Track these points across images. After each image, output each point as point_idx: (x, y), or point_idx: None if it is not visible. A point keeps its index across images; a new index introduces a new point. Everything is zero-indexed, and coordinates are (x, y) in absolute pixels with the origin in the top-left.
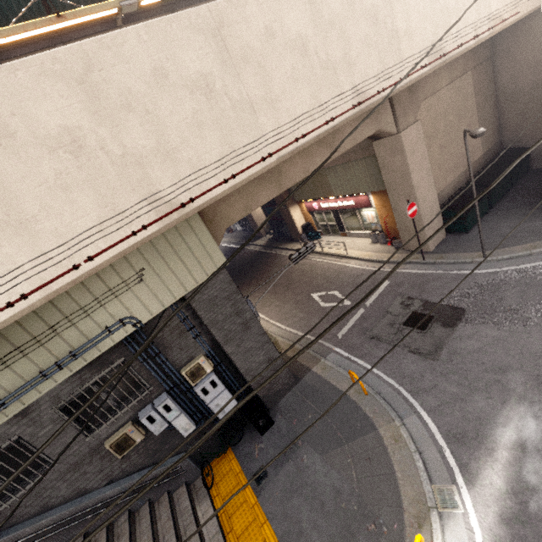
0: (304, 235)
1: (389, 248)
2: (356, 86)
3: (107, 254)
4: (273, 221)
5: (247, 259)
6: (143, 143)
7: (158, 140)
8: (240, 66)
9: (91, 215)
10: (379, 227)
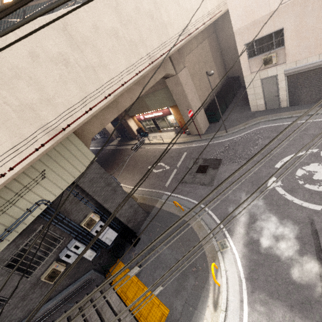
0: (138, 135)
1: (184, 135)
2: (149, 53)
3: (22, 164)
4: (119, 129)
5: (108, 154)
6: (31, 96)
7: (41, 93)
8: (82, 47)
9: (6, 143)
10: (177, 124)
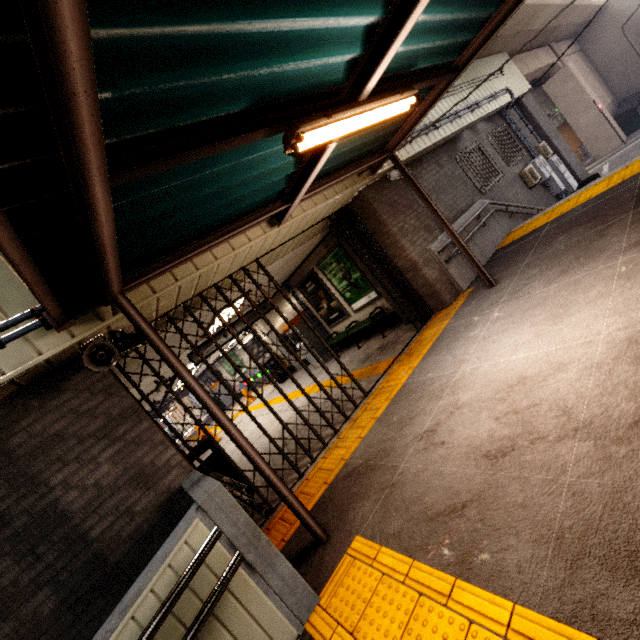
0: None
1: None
2: None
3: None
4: None
5: None
6: None
7: None
8: None
9: None
10: None
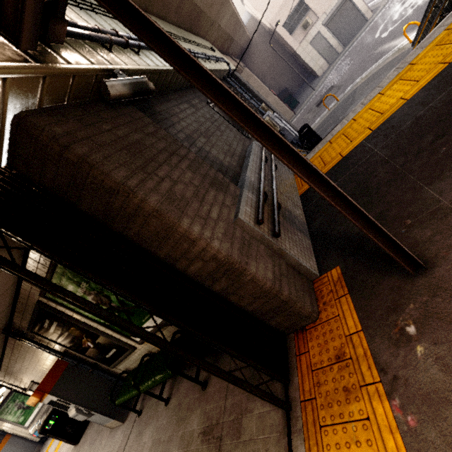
0: None
1: None
2: None
3: None
4: None
5: None
6: None
7: None
8: None
9: None
10: None
